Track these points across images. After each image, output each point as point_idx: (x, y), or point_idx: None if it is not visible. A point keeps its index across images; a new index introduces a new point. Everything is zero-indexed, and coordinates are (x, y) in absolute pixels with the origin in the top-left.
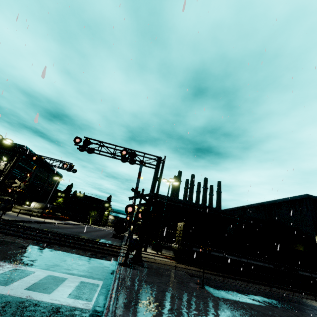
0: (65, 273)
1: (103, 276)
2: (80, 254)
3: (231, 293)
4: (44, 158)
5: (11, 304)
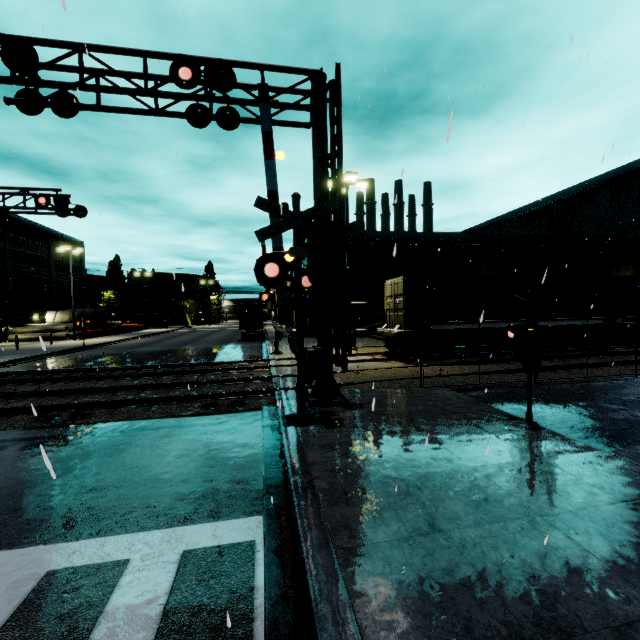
0: (119, 528)
1: (257, 485)
2: (174, 414)
3: (583, 412)
4: None
5: None
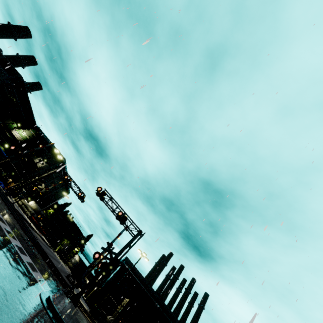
0: (38, 269)
1: (52, 288)
2: (45, 267)
3: None
4: (71, 180)
5: (23, 262)
